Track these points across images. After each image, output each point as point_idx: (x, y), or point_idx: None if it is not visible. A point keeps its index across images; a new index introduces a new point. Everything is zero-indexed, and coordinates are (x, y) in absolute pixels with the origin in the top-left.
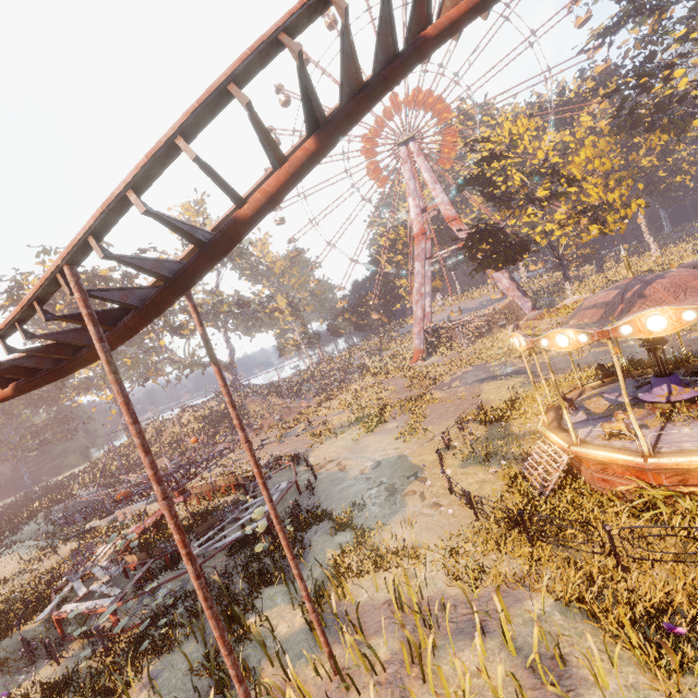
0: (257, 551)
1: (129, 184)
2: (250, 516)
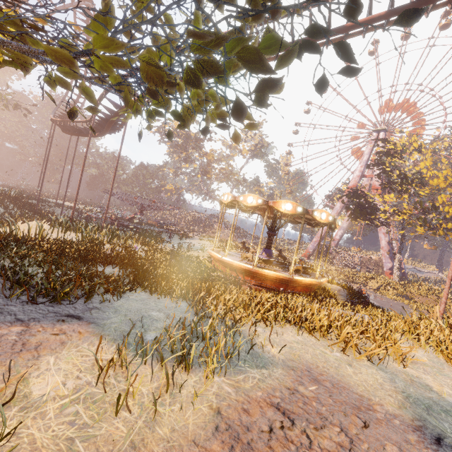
0: (130, 226)
1: (105, 91)
2: (145, 227)
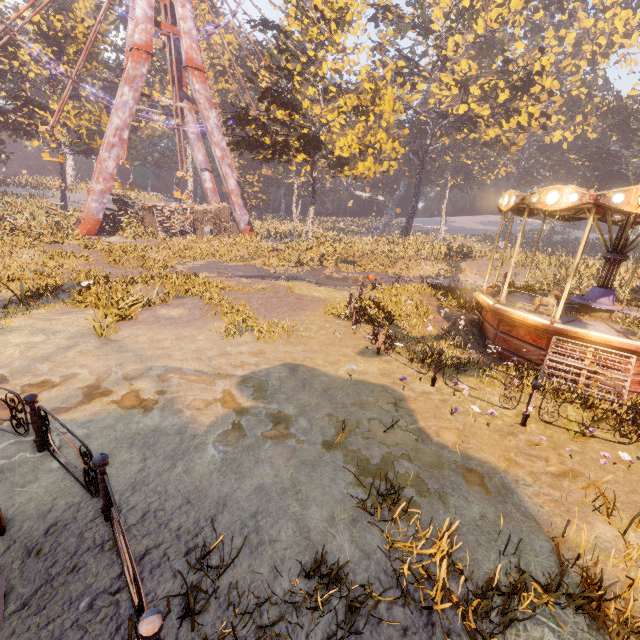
0: None
1: None
2: None
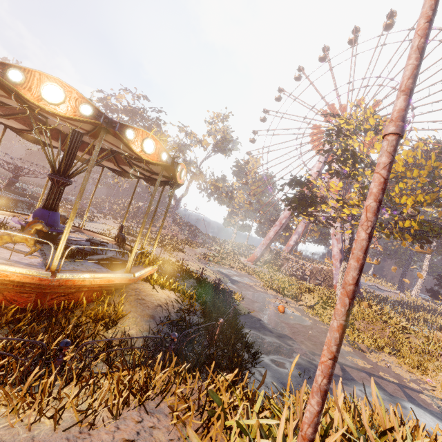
0: None
1: None
2: None
